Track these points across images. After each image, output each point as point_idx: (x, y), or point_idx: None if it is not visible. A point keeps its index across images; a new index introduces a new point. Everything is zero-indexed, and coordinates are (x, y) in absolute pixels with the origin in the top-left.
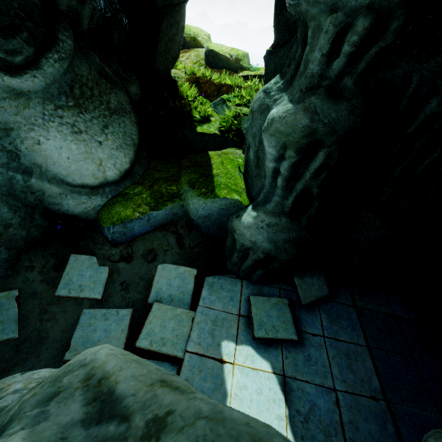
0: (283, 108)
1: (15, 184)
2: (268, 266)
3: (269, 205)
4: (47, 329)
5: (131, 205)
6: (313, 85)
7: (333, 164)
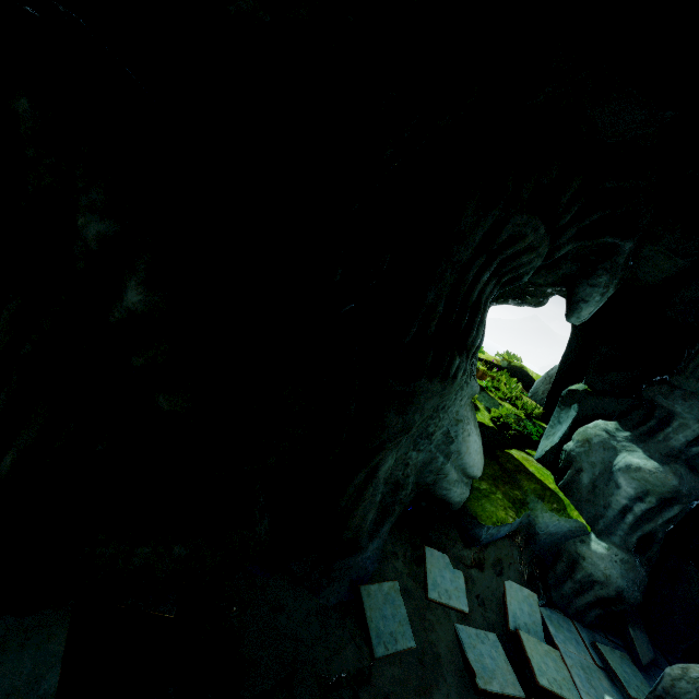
0: (651, 464)
1: (432, 464)
2: (609, 606)
3: (614, 538)
4: (434, 642)
5: (497, 505)
6: (672, 454)
7: (680, 518)
